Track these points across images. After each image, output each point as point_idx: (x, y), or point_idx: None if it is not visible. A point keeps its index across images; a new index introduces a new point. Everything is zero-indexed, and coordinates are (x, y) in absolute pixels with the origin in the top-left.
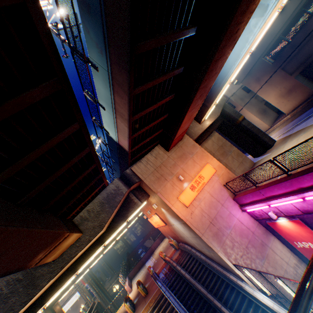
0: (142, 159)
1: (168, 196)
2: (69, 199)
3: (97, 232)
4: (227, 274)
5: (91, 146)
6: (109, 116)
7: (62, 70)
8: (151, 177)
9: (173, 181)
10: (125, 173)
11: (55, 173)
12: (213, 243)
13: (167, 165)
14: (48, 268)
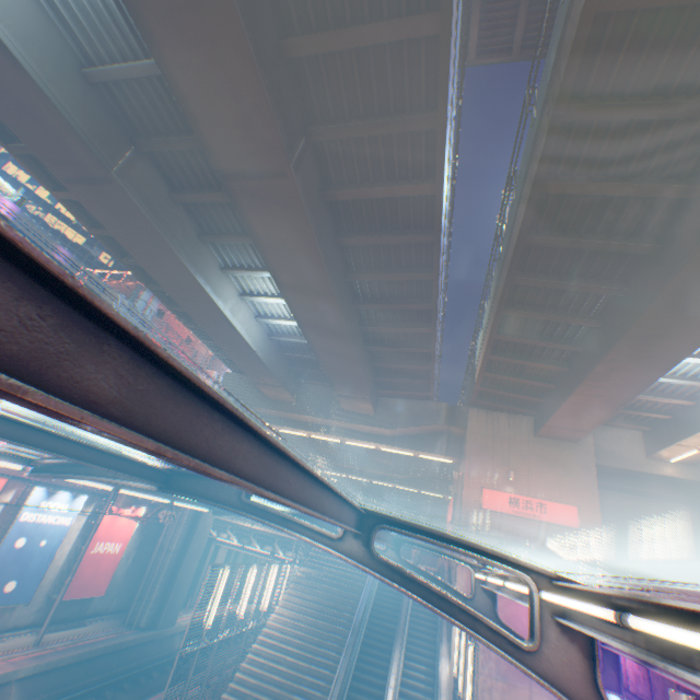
0: (491, 411)
1: (473, 473)
2: (390, 376)
3: (383, 425)
4: (444, 621)
5: (433, 350)
6: (481, 338)
7: (436, 303)
8: (478, 438)
9: (498, 469)
10: (459, 407)
11: (396, 348)
12: (463, 571)
13: (513, 447)
14: (336, 410)
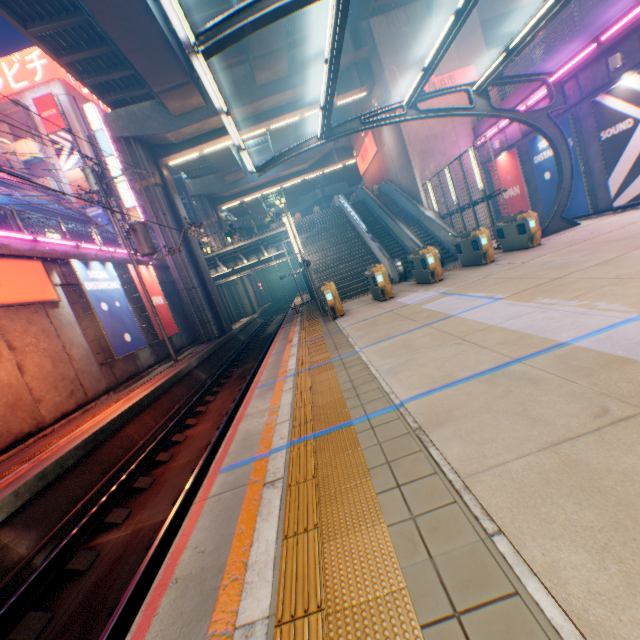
0: (389, 14)
1: (396, 83)
2: None
3: (303, 83)
4: (411, 201)
5: None
6: None
7: None
8: (388, 48)
9: (413, 68)
10: (359, 27)
11: None
12: (415, 159)
13: (417, 40)
14: (251, 92)
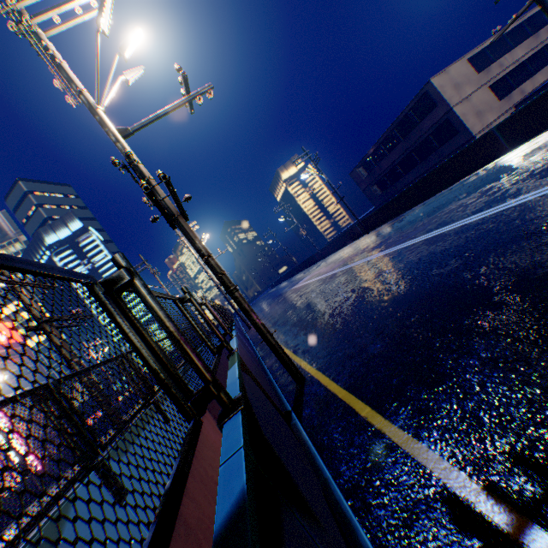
0: None
1: None
2: None
3: None
4: None
5: None
6: None
7: None
8: None
9: None
10: None
11: None
12: None
13: None
14: None
